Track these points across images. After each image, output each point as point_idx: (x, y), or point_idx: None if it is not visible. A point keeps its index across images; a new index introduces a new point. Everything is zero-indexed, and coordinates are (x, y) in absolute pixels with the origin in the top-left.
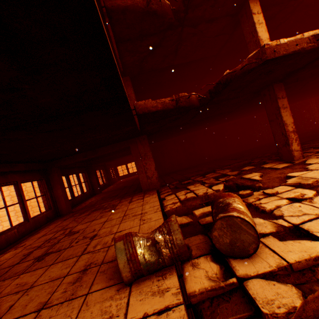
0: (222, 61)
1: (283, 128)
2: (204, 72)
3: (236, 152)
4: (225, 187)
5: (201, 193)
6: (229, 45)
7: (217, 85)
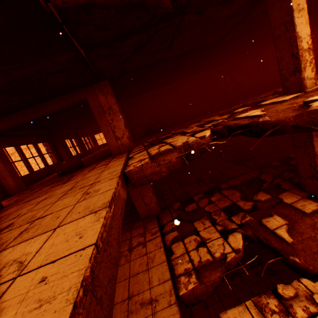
0: (226, 44)
1: (314, 161)
2: (202, 58)
3: (234, 143)
4: (243, 235)
5: (217, 253)
6: (240, 26)
7: (243, 128)
